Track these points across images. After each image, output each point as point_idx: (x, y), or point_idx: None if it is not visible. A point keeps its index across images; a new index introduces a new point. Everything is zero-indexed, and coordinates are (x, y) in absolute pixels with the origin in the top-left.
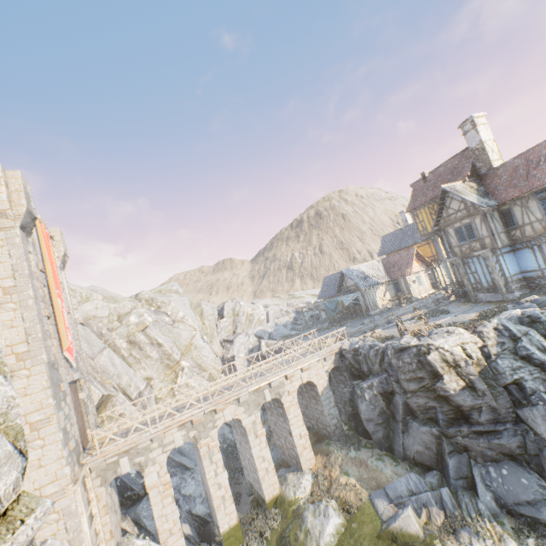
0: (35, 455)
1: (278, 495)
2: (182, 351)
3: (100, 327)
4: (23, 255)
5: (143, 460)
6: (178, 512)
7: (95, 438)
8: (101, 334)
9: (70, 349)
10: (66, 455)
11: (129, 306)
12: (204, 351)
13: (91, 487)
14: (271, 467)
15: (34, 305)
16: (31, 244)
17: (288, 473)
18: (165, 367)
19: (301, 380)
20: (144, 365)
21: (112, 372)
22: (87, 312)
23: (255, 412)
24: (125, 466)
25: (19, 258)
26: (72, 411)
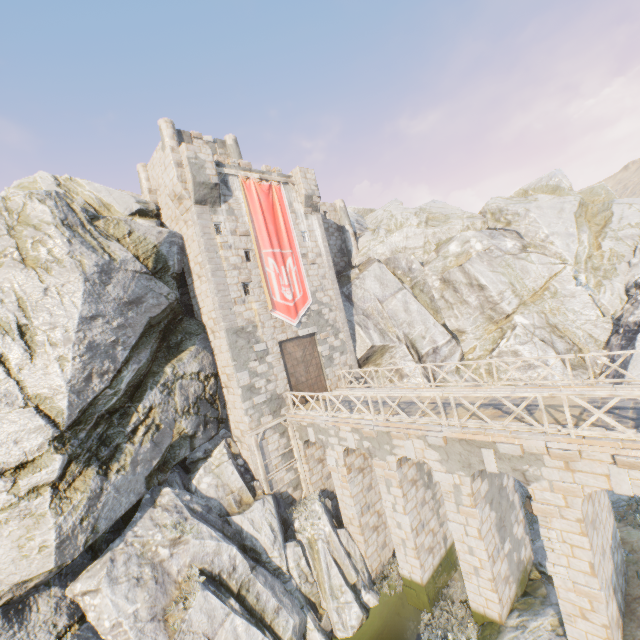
0: (232, 398)
1: (495, 620)
2: (523, 300)
3: (410, 261)
4: (200, 232)
5: (324, 439)
6: (355, 510)
7: (289, 399)
8: (409, 270)
9: (285, 308)
10: (245, 408)
11: (457, 228)
12: (571, 302)
13: (292, 436)
14: (486, 573)
15: (211, 279)
16: (225, 212)
17: (550, 614)
18: (485, 320)
19: (608, 482)
20: (456, 313)
21: (401, 319)
22: (396, 244)
23: (460, 473)
24: (311, 435)
25: (199, 235)
26: (276, 368)
